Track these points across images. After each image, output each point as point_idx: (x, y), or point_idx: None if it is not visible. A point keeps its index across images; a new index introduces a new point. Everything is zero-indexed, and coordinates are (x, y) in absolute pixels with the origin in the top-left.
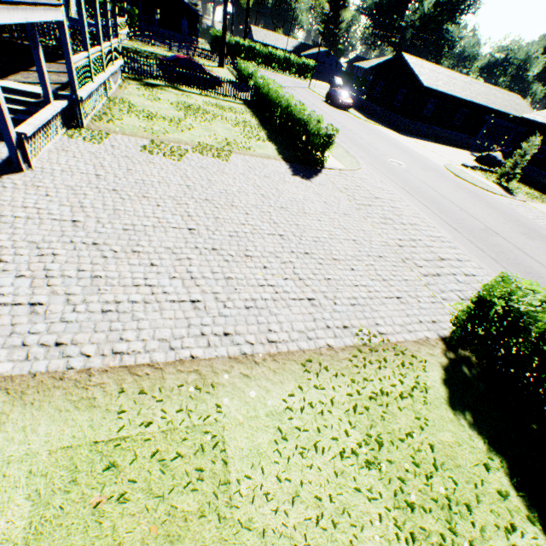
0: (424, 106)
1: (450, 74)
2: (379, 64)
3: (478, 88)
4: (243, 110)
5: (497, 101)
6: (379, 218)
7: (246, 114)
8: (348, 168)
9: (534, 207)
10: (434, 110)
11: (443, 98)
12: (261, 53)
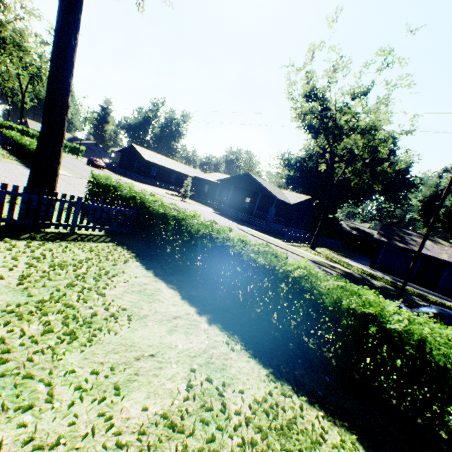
0: (151, 170)
1: (164, 158)
2: (123, 149)
3: (180, 166)
4: (1, 150)
5: (191, 172)
6: (81, 186)
7: (2, 151)
8: (76, 177)
9: (193, 205)
10: (157, 173)
11: (160, 167)
12: (36, 135)
